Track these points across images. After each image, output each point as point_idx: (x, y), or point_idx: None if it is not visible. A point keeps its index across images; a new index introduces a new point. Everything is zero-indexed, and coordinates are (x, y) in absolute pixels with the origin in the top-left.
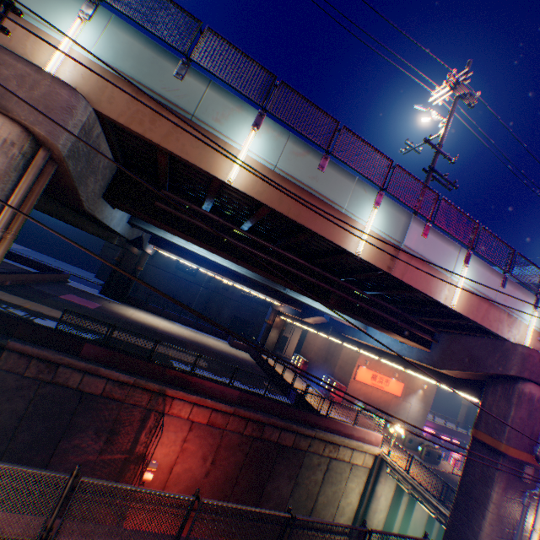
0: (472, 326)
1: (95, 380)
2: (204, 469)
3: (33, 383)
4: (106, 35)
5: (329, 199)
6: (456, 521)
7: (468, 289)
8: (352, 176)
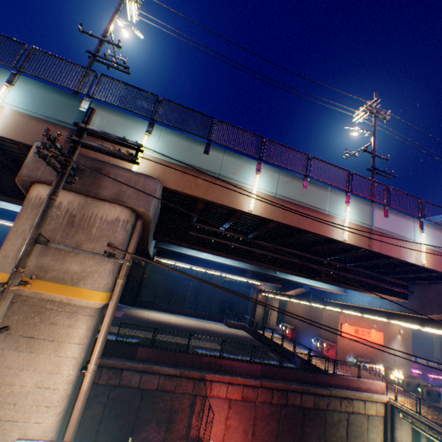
0: (438, 275)
1: (150, 377)
2: None
3: (105, 389)
4: (161, 140)
5: (315, 207)
6: None
7: (429, 248)
8: (325, 188)
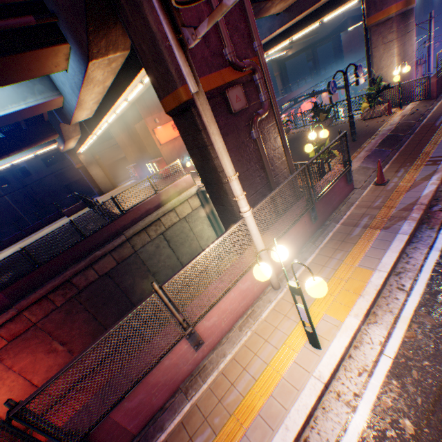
0: None
1: None
2: (65, 353)
3: None
4: None
5: None
6: (221, 215)
7: None
8: None
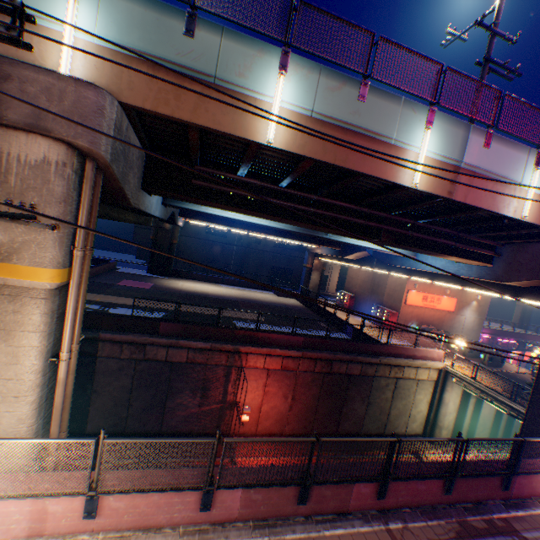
0: None
1: (178, 351)
2: (287, 405)
3: (130, 363)
4: (103, 8)
5: (375, 133)
6: (534, 416)
7: None
8: (397, 98)
